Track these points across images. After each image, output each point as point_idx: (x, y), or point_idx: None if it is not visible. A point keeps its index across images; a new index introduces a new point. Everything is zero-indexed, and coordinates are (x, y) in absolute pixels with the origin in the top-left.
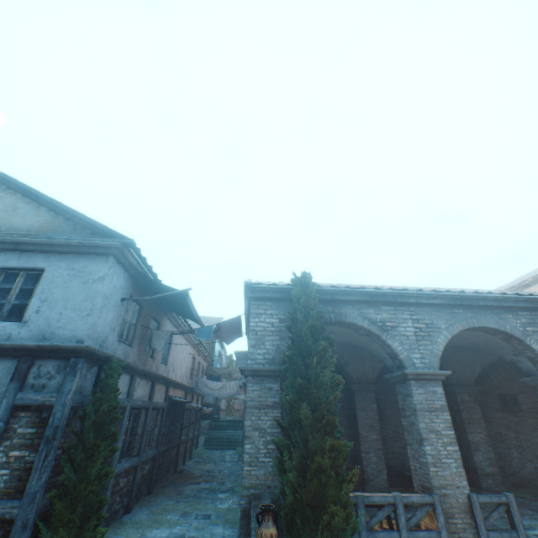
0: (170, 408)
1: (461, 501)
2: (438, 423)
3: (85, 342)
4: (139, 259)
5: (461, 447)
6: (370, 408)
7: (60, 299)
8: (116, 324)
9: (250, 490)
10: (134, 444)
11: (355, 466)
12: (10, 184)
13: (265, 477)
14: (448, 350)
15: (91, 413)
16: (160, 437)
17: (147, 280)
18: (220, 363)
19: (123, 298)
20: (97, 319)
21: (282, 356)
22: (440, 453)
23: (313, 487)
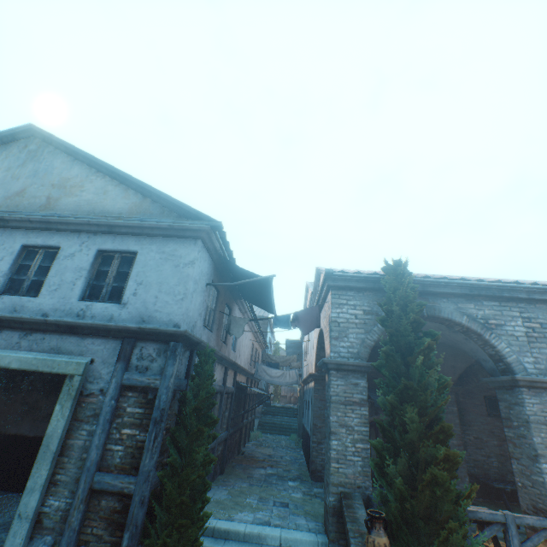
0: (236, 392)
1: None
2: None
3: (181, 327)
4: (222, 243)
5: None
6: (449, 410)
7: (154, 283)
8: (202, 309)
9: (338, 488)
10: None
11: None
12: (99, 167)
13: (354, 477)
14: None
15: (191, 398)
16: (229, 420)
17: (226, 265)
18: (270, 350)
19: (208, 283)
20: (189, 304)
21: (367, 351)
22: None
23: (425, 499)
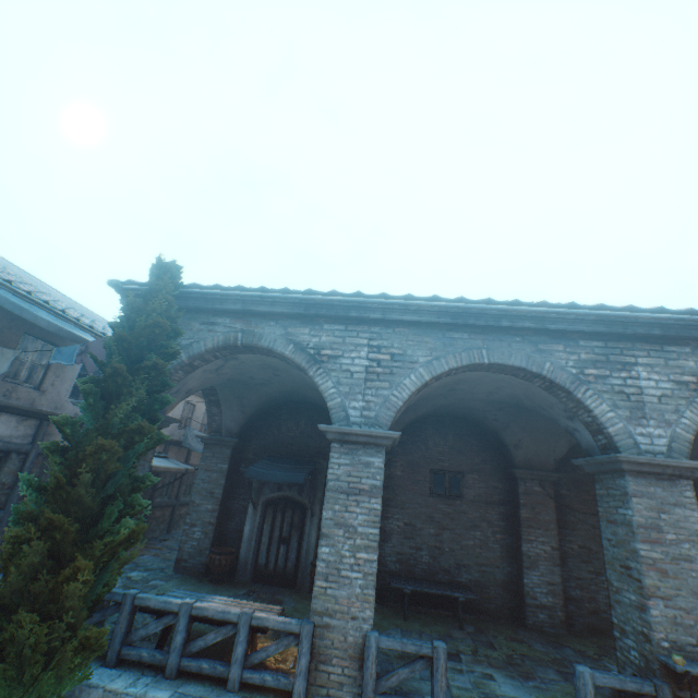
0: None
1: (352, 640)
2: (356, 514)
3: None
4: None
5: (512, 561)
6: None
7: None
8: None
9: None
10: None
11: None
12: None
13: None
14: (502, 410)
15: None
16: None
17: None
18: None
19: None
20: None
21: None
22: (344, 561)
23: (15, 580)
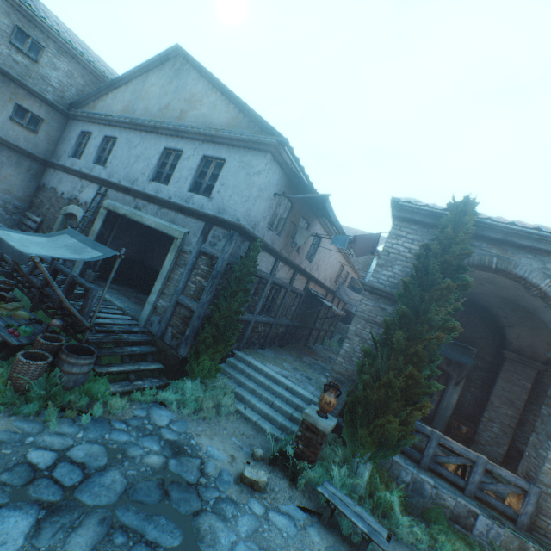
0: (307, 297)
1: None
2: None
3: (241, 221)
4: (292, 159)
5: None
6: (519, 384)
7: (231, 185)
8: (267, 214)
9: (337, 375)
10: (272, 309)
11: (467, 423)
12: (214, 83)
13: (352, 373)
14: None
15: (237, 271)
16: (294, 314)
17: (299, 181)
18: None
19: (275, 194)
20: (251, 206)
21: None
22: None
23: (380, 395)
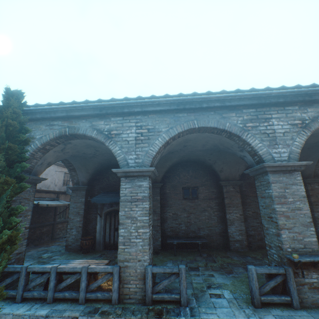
0: None
1: (139, 271)
2: (136, 211)
3: None
4: None
5: (223, 223)
6: (155, 199)
7: None
8: None
9: None
10: None
11: None
12: None
13: None
14: (212, 154)
15: None
16: None
17: None
18: None
19: None
20: None
21: None
22: (132, 235)
23: None
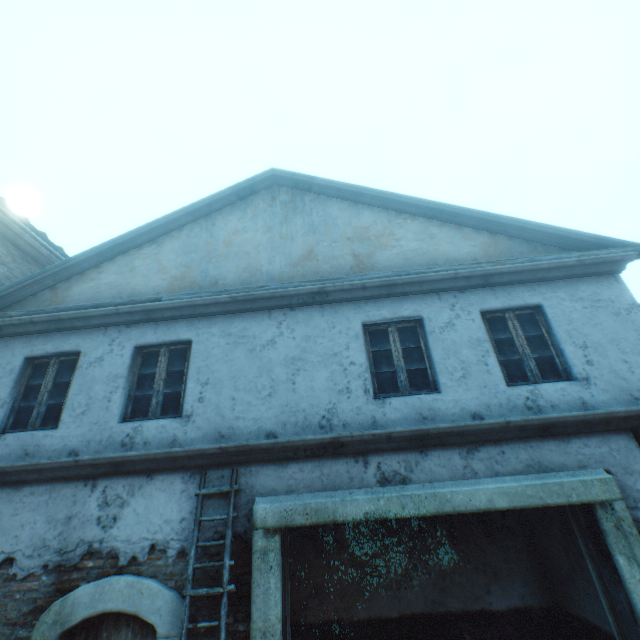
0: None
1: None
2: None
3: None
4: None
5: None
6: None
7: (602, 342)
8: None
9: None
10: None
11: None
12: (401, 207)
13: None
14: None
15: None
16: None
17: None
18: None
19: None
20: None
21: None
22: None
23: None
